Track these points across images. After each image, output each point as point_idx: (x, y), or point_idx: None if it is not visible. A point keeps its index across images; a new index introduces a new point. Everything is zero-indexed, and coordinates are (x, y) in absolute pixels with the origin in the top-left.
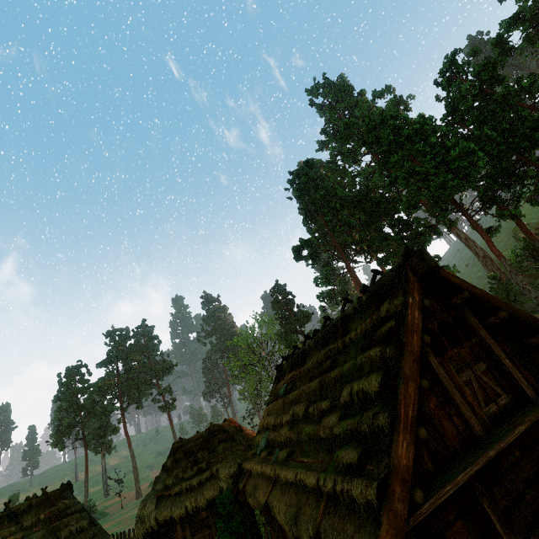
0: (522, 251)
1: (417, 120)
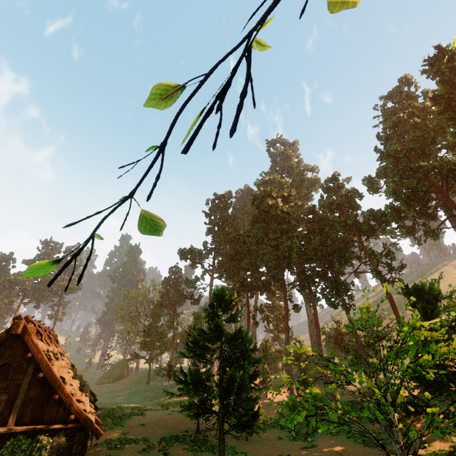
0: (334, 331)
1: (283, 208)
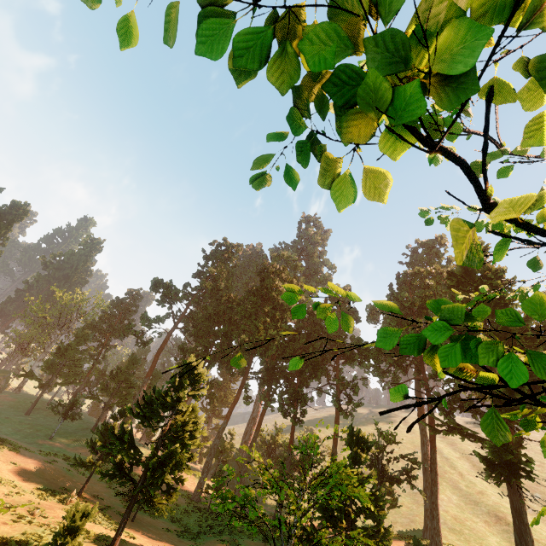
0: (271, 437)
1: None
